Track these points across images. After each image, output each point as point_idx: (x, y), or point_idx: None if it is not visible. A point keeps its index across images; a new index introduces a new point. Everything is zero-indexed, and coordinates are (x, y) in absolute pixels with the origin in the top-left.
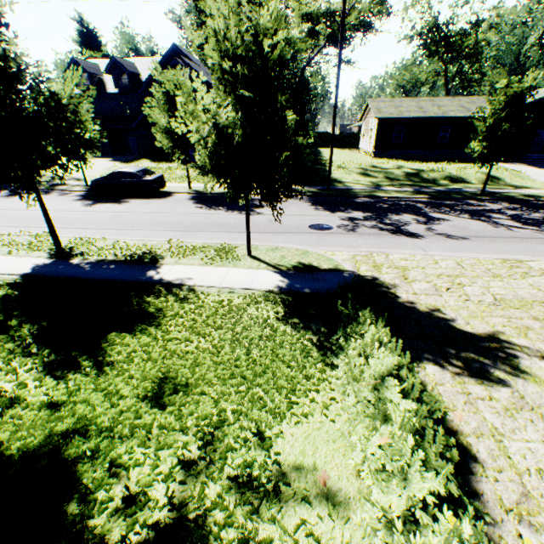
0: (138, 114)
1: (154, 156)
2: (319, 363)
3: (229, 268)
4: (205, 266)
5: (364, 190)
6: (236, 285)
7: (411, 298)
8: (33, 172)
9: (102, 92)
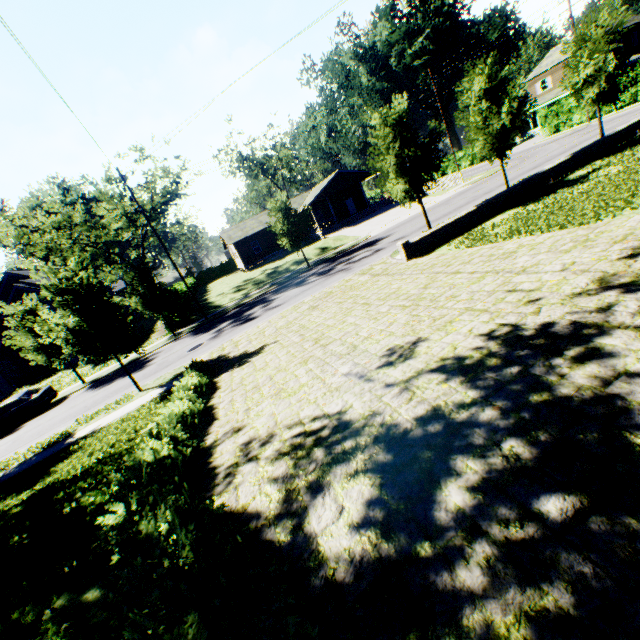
0: None
1: (32, 380)
2: None
3: (128, 404)
4: (109, 414)
5: (235, 304)
6: (133, 408)
7: (236, 353)
8: None
9: None
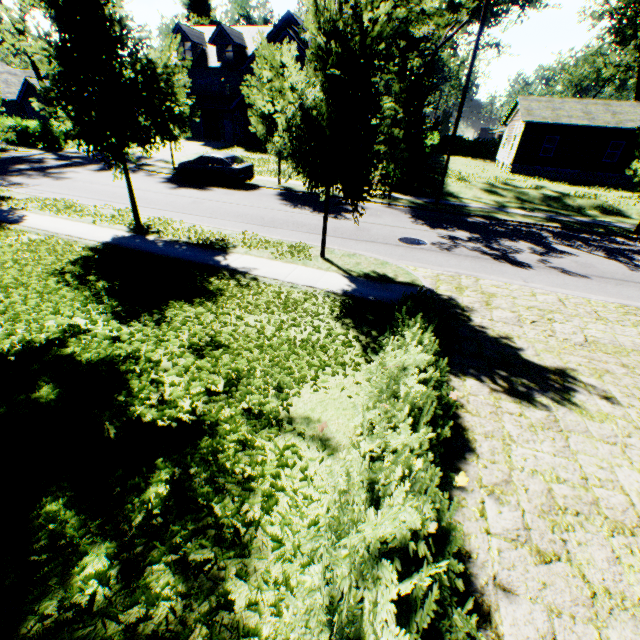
0: (238, 94)
1: (248, 145)
2: (358, 358)
3: (298, 265)
4: (274, 260)
5: (481, 209)
6: (300, 281)
7: (485, 324)
8: (123, 142)
9: (203, 65)
